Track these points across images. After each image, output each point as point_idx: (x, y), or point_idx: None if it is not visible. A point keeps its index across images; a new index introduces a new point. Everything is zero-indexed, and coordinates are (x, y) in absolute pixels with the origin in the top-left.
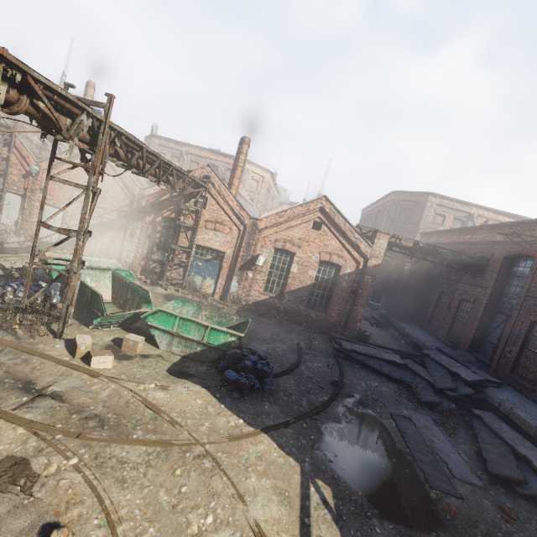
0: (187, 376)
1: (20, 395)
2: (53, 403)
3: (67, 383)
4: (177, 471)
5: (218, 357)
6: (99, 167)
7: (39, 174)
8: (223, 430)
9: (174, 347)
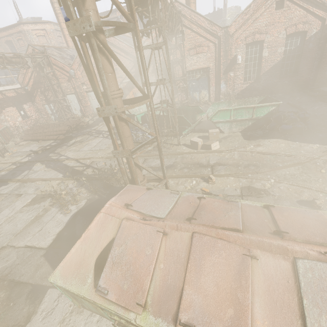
0: (257, 138)
1: (204, 169)
2: (222, 167)
3: (213, 159)
4: (322, 171)
5: (264, 123)
6: (166, 21)
7: (75, 75)
8: (314, 151)
9: (234, 129)
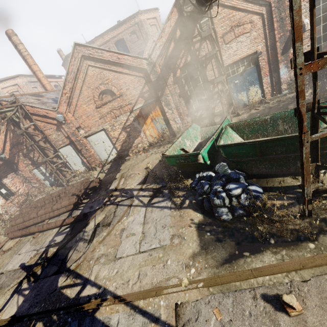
0: None
1: None
2: None
3: None
4: None
5: None
6: None
7: (66, 119)
8: None
9: None
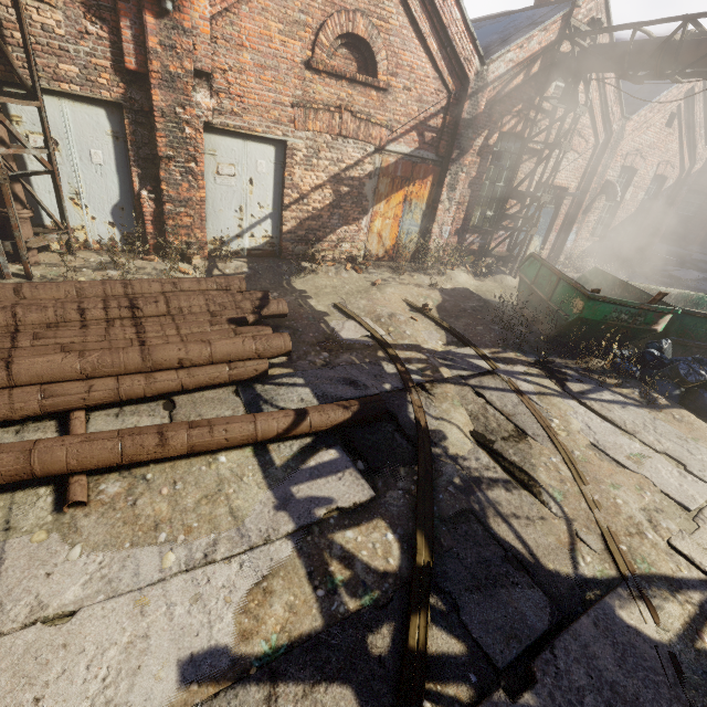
0: None
1: None
2: None
3: None
4: None
5: None
6: None
7: (182, 4)
8: None
9: None
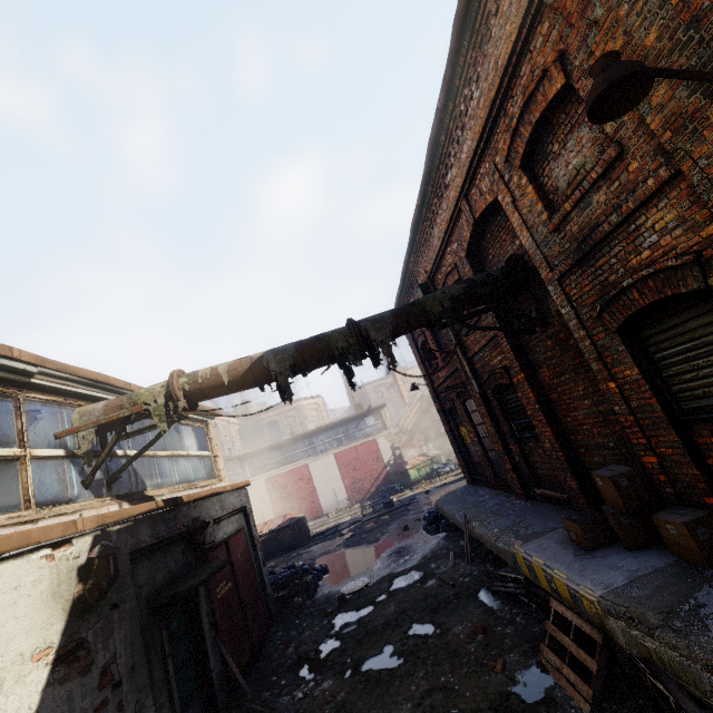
0: None
1: None
2: None
3: None
4: None
5: None
6: None
7: None
8: None
9: None
